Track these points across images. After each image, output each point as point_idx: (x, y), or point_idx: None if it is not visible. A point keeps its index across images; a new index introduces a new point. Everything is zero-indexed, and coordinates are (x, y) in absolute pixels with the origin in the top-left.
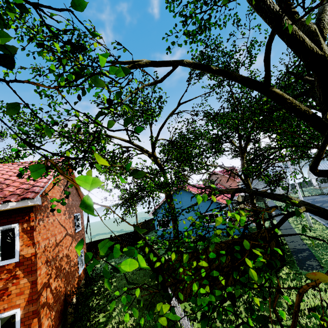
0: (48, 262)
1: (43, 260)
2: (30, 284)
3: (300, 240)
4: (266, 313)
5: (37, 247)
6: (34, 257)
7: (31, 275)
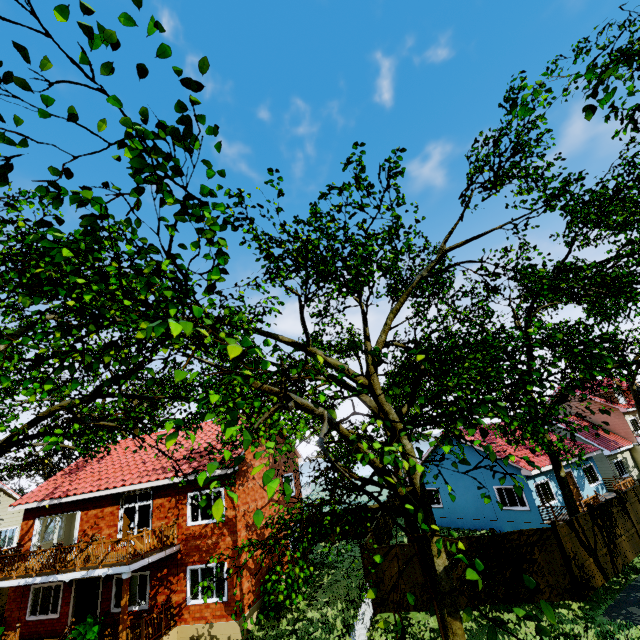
0: (249, 526)
1: (243, 523)
2: (232, 543)
3: None
4: None
5: (237, 510)
6: (234, 519)
7: (233, 535)
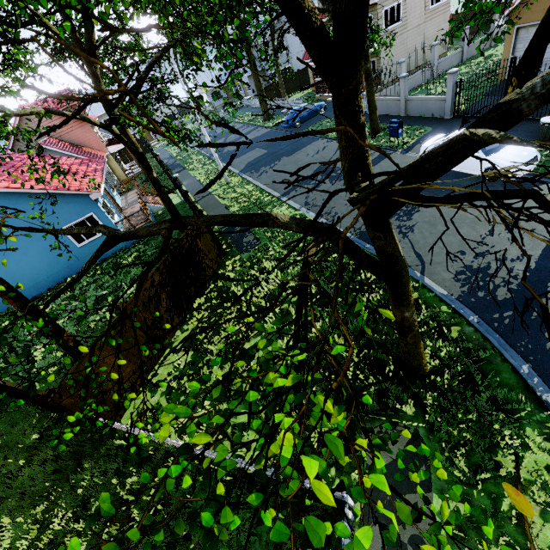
0: None
1: None
2: None
3: (225, 210)
4: (236, 336)
5: None
6: None
7: None
